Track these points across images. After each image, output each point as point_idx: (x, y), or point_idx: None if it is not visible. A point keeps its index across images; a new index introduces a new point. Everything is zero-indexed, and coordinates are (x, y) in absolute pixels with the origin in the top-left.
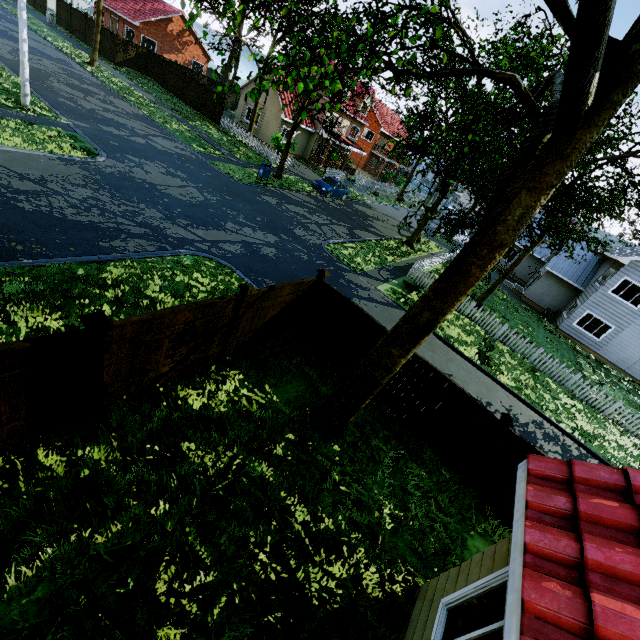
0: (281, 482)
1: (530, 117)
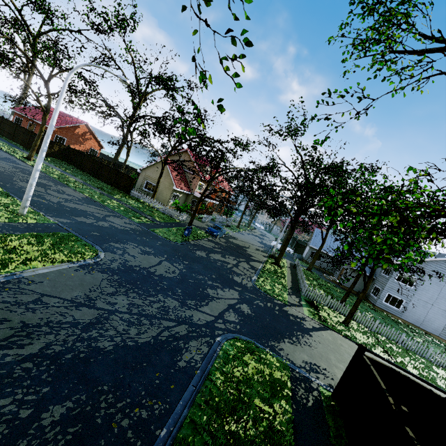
0: None
1: None
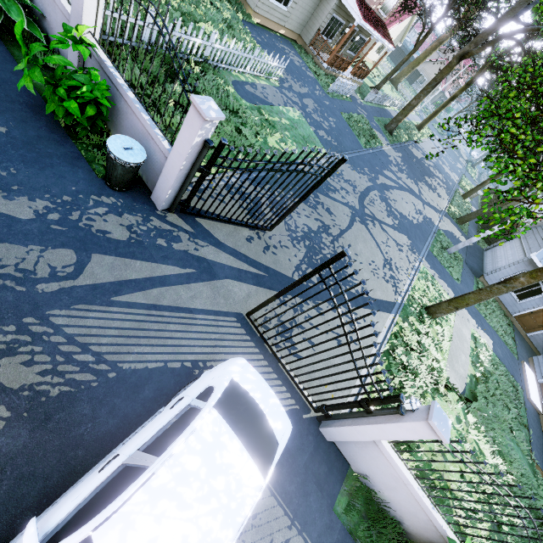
0: None
1: None
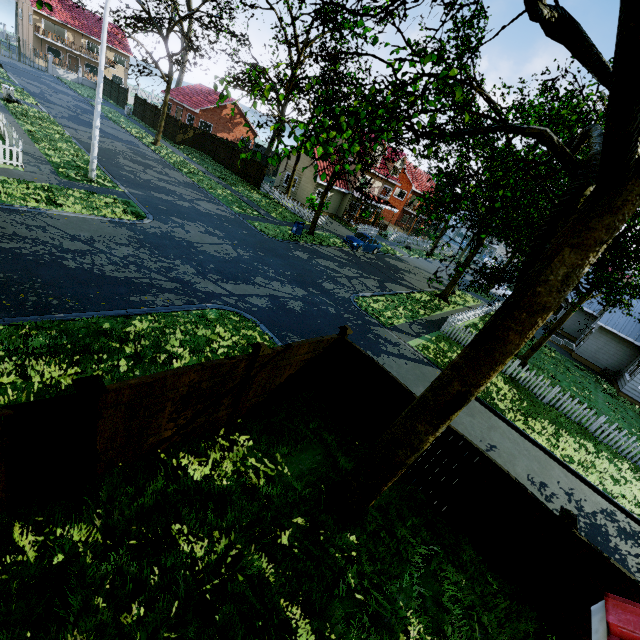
0: (283, 584)
1: (567, 170)
